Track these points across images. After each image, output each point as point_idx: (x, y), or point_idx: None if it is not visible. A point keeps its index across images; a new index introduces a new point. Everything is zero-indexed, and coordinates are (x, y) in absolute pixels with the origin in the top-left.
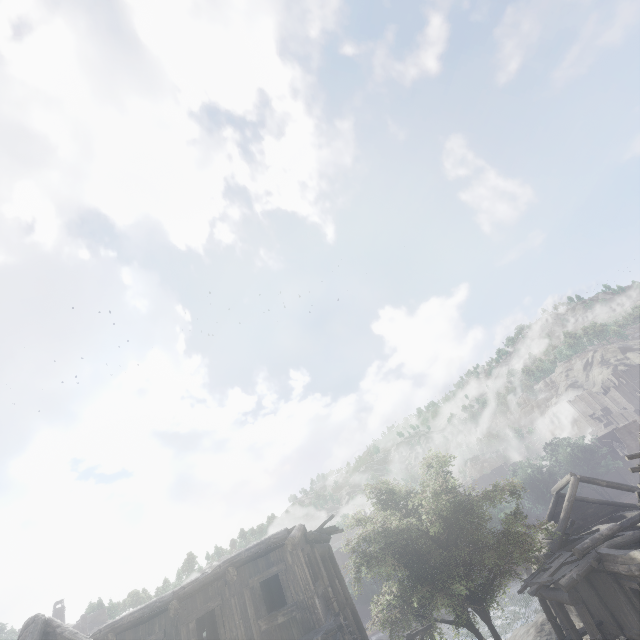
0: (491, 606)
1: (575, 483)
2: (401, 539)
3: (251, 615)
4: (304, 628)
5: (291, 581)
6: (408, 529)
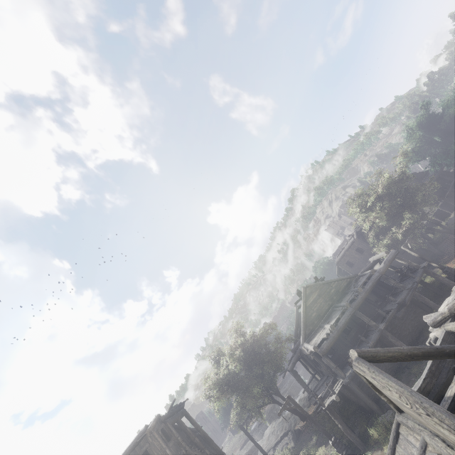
0: (275, 389)
1: (297, 310)
2: (225, 381)
3: None
4: None
5: (153, 449)
6: (229, 373)
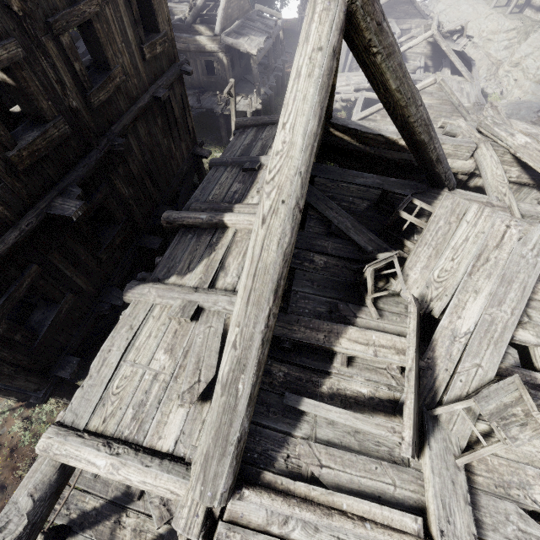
0: None
1: None
2: None
3: (132, 39)
4: (170, 62)
5: (159, 4)
6: None
